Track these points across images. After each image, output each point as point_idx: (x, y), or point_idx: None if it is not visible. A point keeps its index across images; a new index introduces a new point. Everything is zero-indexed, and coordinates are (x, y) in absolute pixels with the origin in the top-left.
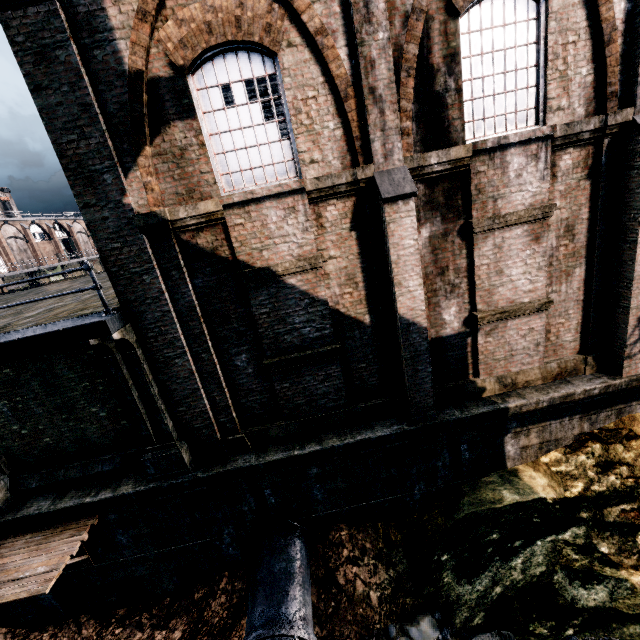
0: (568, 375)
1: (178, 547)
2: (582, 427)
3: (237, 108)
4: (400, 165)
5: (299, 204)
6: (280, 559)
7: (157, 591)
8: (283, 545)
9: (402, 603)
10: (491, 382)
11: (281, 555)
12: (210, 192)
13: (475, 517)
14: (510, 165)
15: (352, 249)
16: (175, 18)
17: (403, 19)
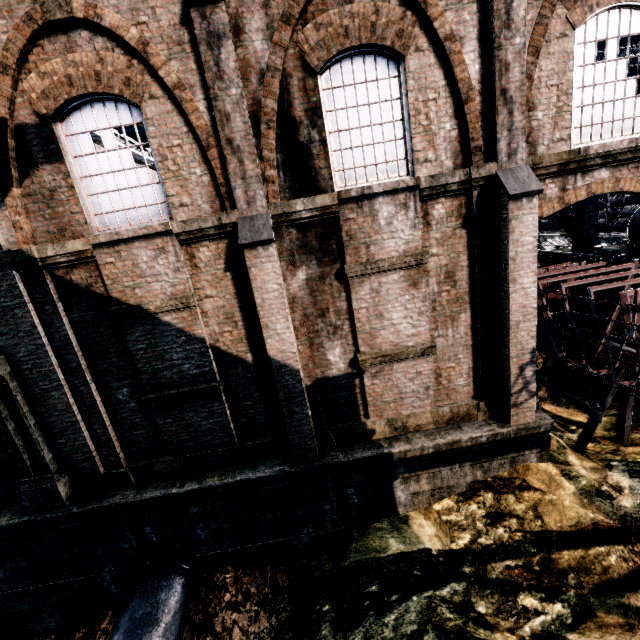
0: (461, 420)
1: (57, 583)
2: (475, 475)
3: (107, 153)
4: (264, 211)
5: (169, 245)
6: (146, 603)
7: (38, 628)
8: (156, 587)
9: None
10: (381, 424)
11: (149, 599)
12: (82, 231)
13: (359, 566)
14: (380, 213)
15: (228, 289)
16: (38, 71)
17: (259, 76)
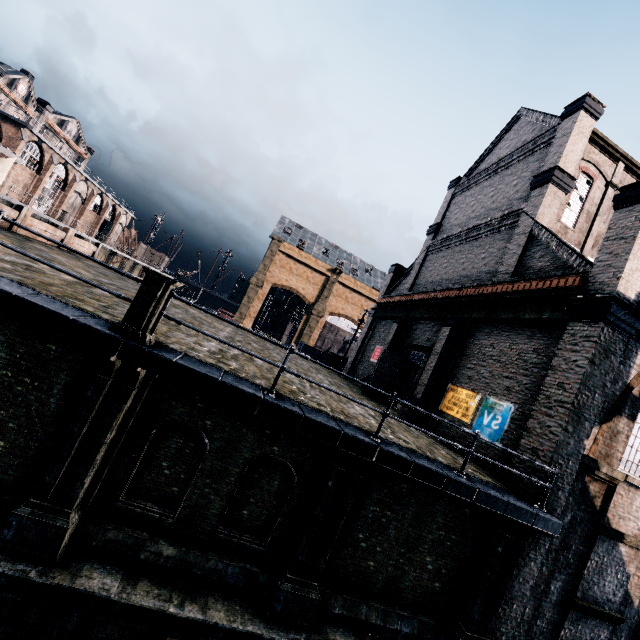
0: None
1: None
2: None
3: None
4: None
5: None
6: None
7: None
8: None
9: None
10: None
11: None
12: (614, 463)
13: None
14: None
15: None
16: None
17: None
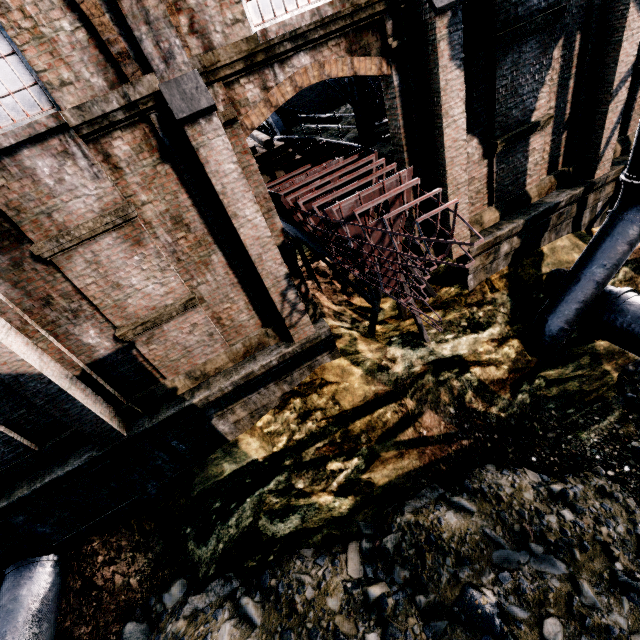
0: (256, 350)
1: None
2: (283, 389)
3: None
4: None
5: None
6: (7, 605)
7: None
8: (15, 588)
9: (162, 575)
10: (181, 380)
11: (9, 601)
12: None
13: (203, 493)
14: (38, 171)
15: None
16: None
17: None
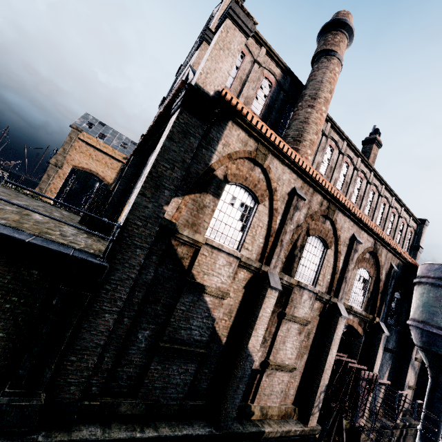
0: (287, 417)
1: None
2: None
3: (233, 207)
4: (277, 273)
5: (234, 263)
6: None
7: None
8: None
9: None
10: (258, 409)
11: None
12: (201, 231)
13: None
14: (303, 296)
15: (239, 297)
16: (237, 166)
17: (297, 225)
